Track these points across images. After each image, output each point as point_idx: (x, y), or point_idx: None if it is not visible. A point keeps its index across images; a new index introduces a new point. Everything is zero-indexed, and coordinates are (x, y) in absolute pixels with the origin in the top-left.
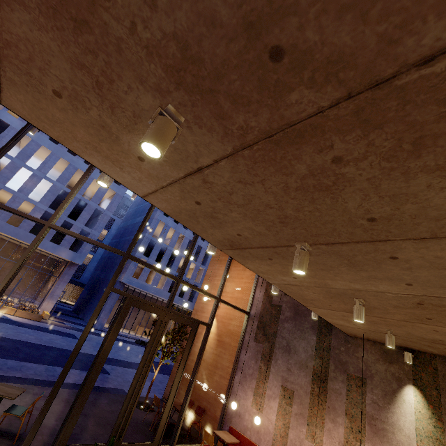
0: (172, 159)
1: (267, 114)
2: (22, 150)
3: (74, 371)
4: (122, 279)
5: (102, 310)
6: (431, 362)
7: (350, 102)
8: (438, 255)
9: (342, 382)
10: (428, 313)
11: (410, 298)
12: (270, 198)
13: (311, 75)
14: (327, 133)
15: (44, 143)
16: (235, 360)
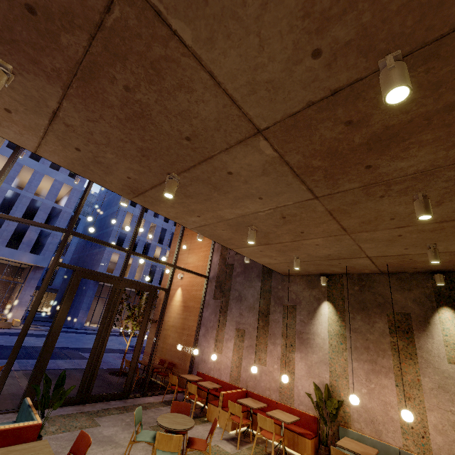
0: (30, 106)
1: (60, 56)
2: None
3: (50, 360)
4: None
5: (79, 309)
6: (339, 280)
7: (97, 42)
8: (247, 163)
9: (280, 313)
10: (297, 227)
11: (274, 213)
12: (118, 132)
13: (61, 23)
14: (104, 67)
15: None
16: (199, 318)
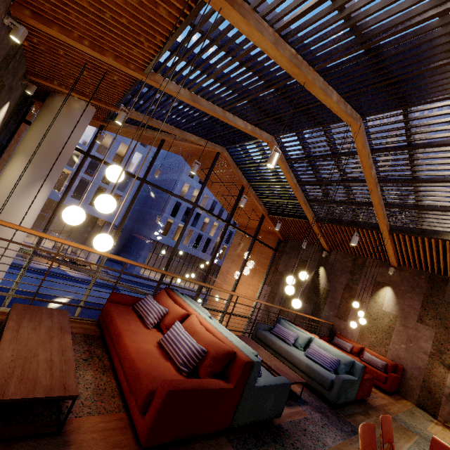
0: None
1: None
2: None
3: None
4: (152, 236)
5: (137, 261)
6: None
7: None
8: None
9: None
10: None
11: None
12: None
13: None
14: None
15: None
16: None
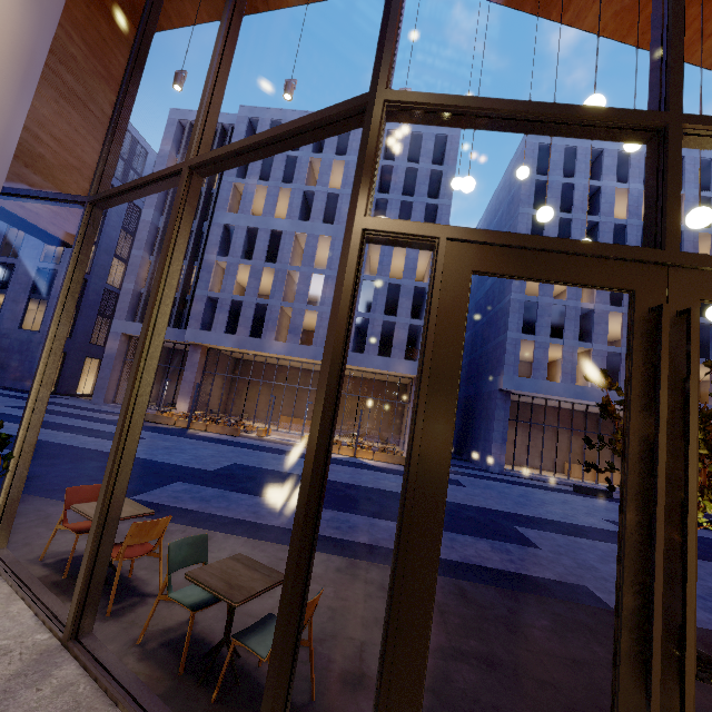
0: None
1: None
2: (304, 254)
3: (462, 537)
4: (501, 384)
5: (490, 442)
6: None
7: None
8: None
9: None
10: None
11: None
12: None
13: None
14: None
15: (319, 231)
16: None
